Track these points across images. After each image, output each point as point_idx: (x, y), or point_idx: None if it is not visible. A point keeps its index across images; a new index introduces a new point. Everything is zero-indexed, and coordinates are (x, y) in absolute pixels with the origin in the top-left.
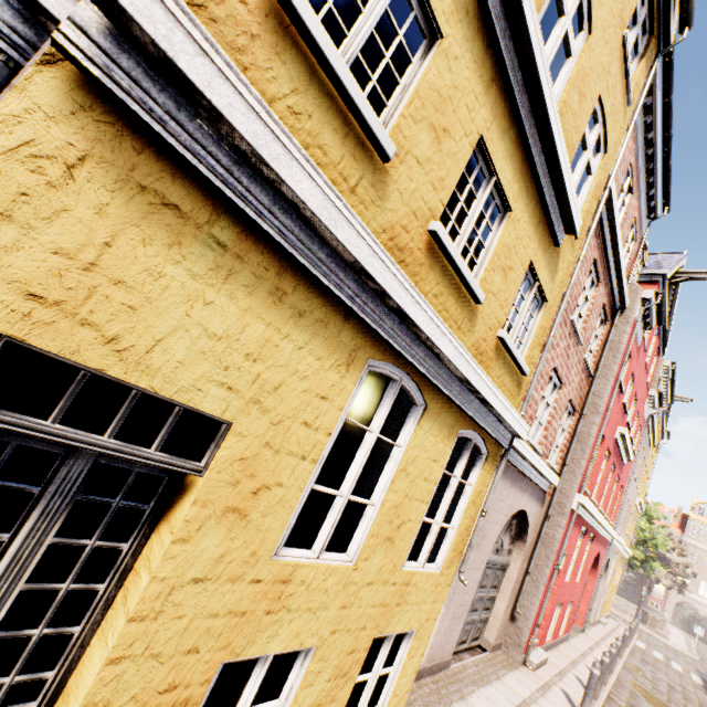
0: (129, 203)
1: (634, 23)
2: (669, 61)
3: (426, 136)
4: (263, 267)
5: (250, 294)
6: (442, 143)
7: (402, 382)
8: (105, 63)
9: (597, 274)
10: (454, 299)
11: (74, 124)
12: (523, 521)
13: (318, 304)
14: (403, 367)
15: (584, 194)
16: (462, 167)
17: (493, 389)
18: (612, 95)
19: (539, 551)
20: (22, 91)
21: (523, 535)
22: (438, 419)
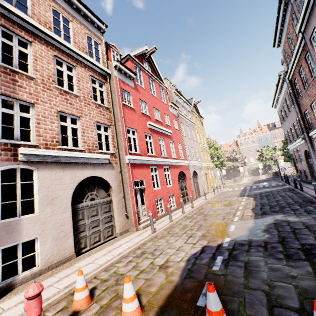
0: None
1: None
2: None
3: None
4: None
5: None
6: None
7: None
8: None
9: (68, 63)
10: None
11: None
12: (104, 180)
13: None
14: None
15: None
16: None
17: None
18: None
19: (125, 186)
20: None
21: (109, 185)
22: None
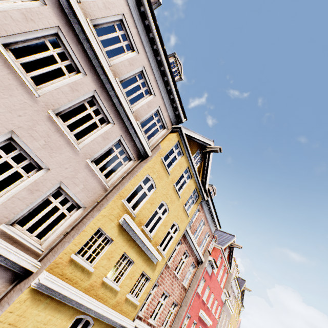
0: (32, 302)
1: (192, 197)
2: (210, 196)
3: (106, 260)
4: (54, 304)
5: (49, 310)
6: (111, 259)
7: (87, 318)
8: (37, 286)
9: (188, 253)
10: (110, 291)
11: (29, 293)
12: None
13: (66, 307)
14: (88, 314)
15: (170, 243)
16: (117, 261)
17: (117, 316)
18: (180, 218)
19: None
20: (23, 292)
21: None
22: (98, 326)
